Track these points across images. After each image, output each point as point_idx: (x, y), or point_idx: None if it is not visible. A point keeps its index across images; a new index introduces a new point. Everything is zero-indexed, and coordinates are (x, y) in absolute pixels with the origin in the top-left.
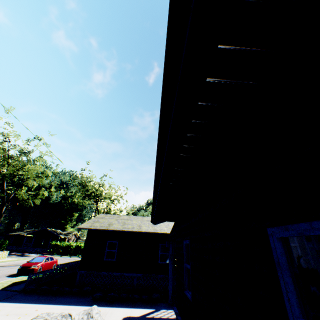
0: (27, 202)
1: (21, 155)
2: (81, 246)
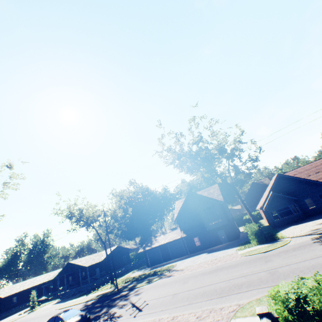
0: None
1: None
2: None
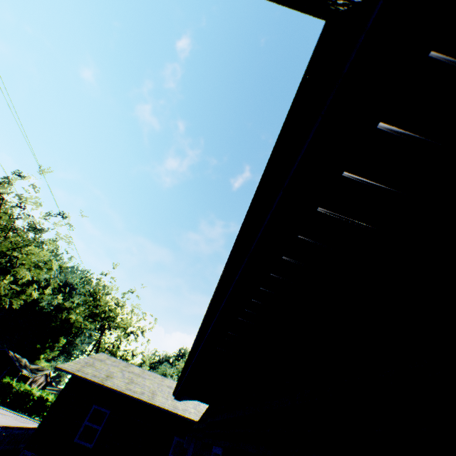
0: (1, 300)
1: (29, 230)
2: (48, 399)
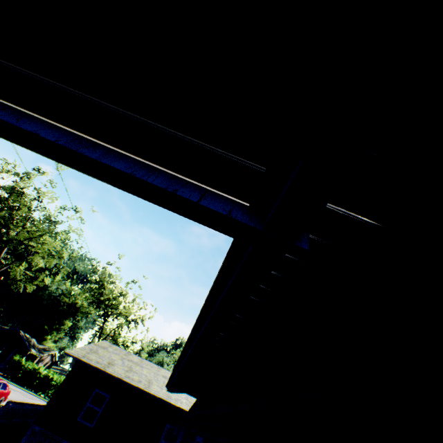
0: (17, 284)
1: (45, 222)
2: (53, 379)
